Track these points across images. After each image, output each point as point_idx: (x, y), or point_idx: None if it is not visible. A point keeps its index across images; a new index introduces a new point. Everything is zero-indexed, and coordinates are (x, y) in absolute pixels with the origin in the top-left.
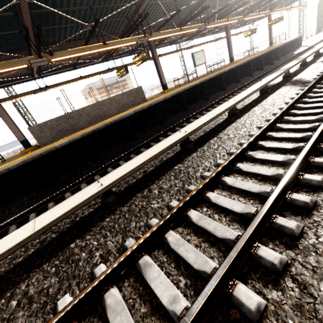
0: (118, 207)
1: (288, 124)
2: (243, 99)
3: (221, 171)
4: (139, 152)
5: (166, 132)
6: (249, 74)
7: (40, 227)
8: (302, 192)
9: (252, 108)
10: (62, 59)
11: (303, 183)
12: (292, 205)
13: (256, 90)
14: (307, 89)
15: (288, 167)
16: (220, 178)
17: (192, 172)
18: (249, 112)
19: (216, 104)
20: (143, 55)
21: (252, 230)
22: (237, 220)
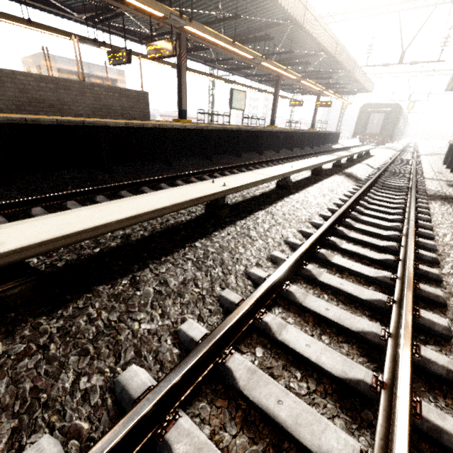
0: (32, 314)
1: (357, 223)
2: (301, 169)
3: (284, 273)
4: (115, 196)
5: (175, 179)
6: (289, 148)
7: None
8: (422, 342)
9: (307, 187)
10: None
11: (419, 326)
12: (422, 369)
13: (315, 165)
14: (367, 186)
15: (382, 289)
16: (284, 286)
17: (228, 261)
18: (305, 190)
19: (251, 166)
20: (167, 47)
21: (409, 451)
22: (332, 393)
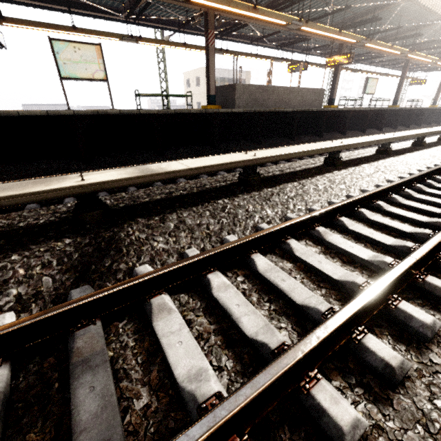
0: (397, 155)
1: None
2: None
3: None
4: None
5: None
6: (417, 124)
7: (377, 139)
8: None
9: None
10: (304, 31)
11: None
12: None
13: None
14: None
15: None
16: None
17: None
18: None
19: None
20: (345, 58)
21: None
22: None
